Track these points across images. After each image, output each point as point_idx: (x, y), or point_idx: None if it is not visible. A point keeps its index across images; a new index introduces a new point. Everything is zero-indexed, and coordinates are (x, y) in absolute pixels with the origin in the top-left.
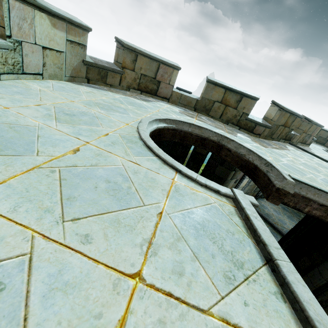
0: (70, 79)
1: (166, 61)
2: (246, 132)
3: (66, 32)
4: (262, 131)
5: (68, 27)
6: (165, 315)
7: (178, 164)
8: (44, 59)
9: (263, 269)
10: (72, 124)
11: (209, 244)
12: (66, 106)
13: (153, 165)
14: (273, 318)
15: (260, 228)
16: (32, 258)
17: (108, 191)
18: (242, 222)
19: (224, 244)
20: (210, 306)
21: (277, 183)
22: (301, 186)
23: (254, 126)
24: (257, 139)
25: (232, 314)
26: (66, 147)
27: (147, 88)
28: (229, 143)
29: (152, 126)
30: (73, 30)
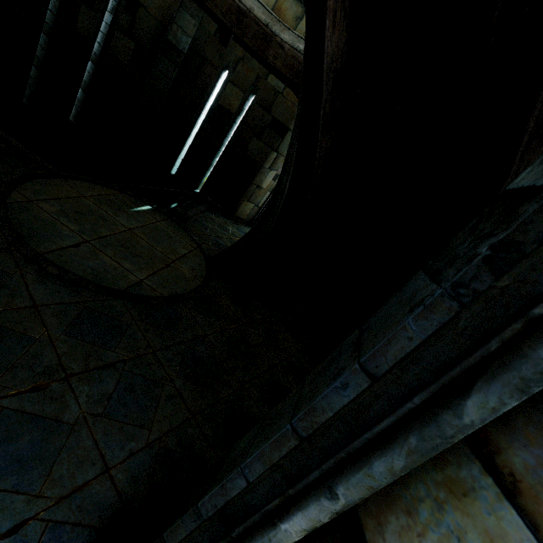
0: None
1: None
2: None
3: None
4: None
5: None
6: None
7: None
8: None
9: None
10: None
11: None
12: None
13: None
14: None
15: None
16: None
17: None
18: None
19: None
20: None
21: None
22: None
23: None
24: None
25: None
26: None
27: None
28: (283, 33)
29: None
30: None
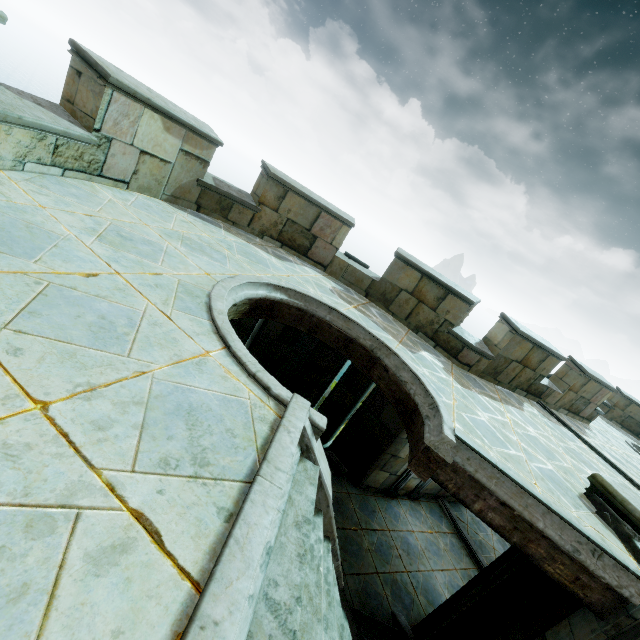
0: (171, 199)
1: (332, 209)
2: (445, 355)
3: (184, 140)
4: (475, 361)
5: (188, 136)
6: (39, 444)
7: (234, 338)
8: (139, 165)
9: (235, 484)
10: (116, 248)
11: (180, 427)
12: (130, 227)
13: (194, 328)
14: (186, 521)
15: (279, 442)
16: None
17: (92, 326)
18: (268, 434)
19: (204, 437)
20: (107, 468)
21: (426, 437)
22: (469, 454)
23: (461, 347)
24: (462, 371)
25: (129, 488)
26: (82, 268)
27: (293, 241)
28: (388, 357)
29: (256, 292)
30: (194, 140)
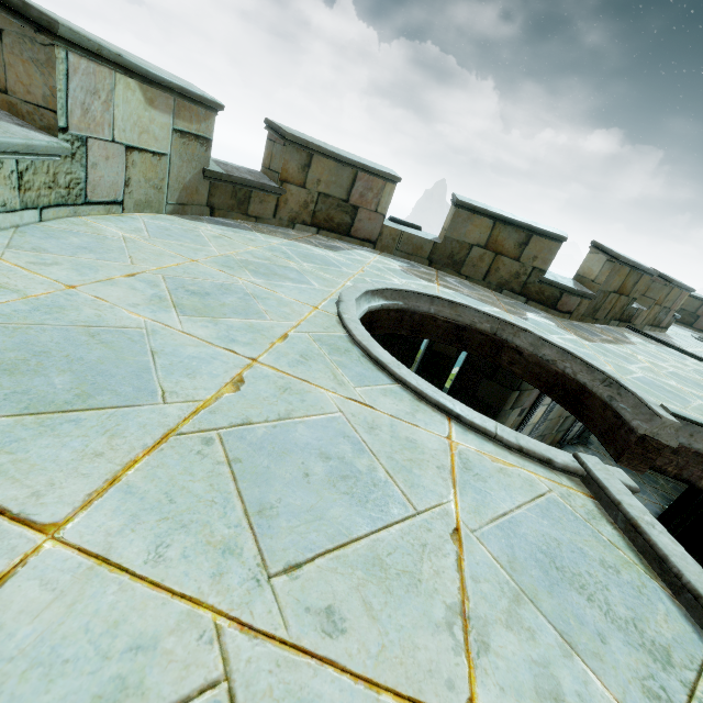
0: (177, 210)
1: (370, 165)
2: (541, 308)
3: (174, 113)
4: (576, 305)
5: (179, 105)
6: None
7: (448, 399)
8: (128, 171)
9: None
10: (210, 317)
11: (582, 604)
12: (185, 273)
13: (399, 406)
14: None
15: (672, 553)
16: (234, 693)
17: (334, 482)
18: (621, 537)
19: (610, 600)
20: None
21: (639, 426)
22: (691, 430)
23: (558, 295)
24: (567, 322)
25: None
26: (217, 376)
27: (330, 221)
28: (517, 337)
29: (360, 308)
30: (186, 110)
